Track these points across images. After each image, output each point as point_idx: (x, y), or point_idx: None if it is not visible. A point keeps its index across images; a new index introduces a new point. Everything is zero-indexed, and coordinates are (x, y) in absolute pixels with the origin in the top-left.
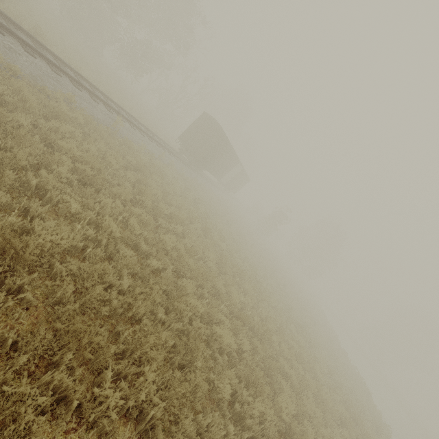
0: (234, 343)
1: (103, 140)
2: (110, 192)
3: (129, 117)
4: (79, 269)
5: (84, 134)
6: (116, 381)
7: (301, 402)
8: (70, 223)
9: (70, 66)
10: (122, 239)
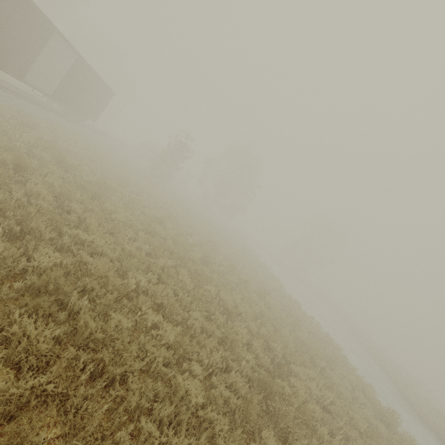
0: None
1: None
2: None
3: None
4: None
5: None
6: None
7: None
8: None
9: None
10: None
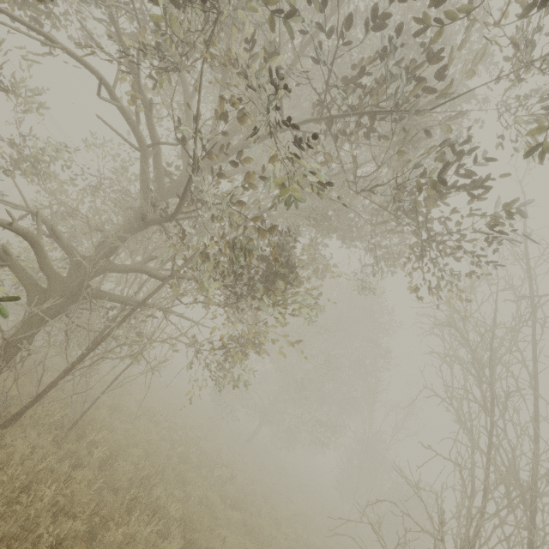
0: None
1: None
2: None
3: None
4: None
5: None
6: None
7: None
8: None
9: None
10: None
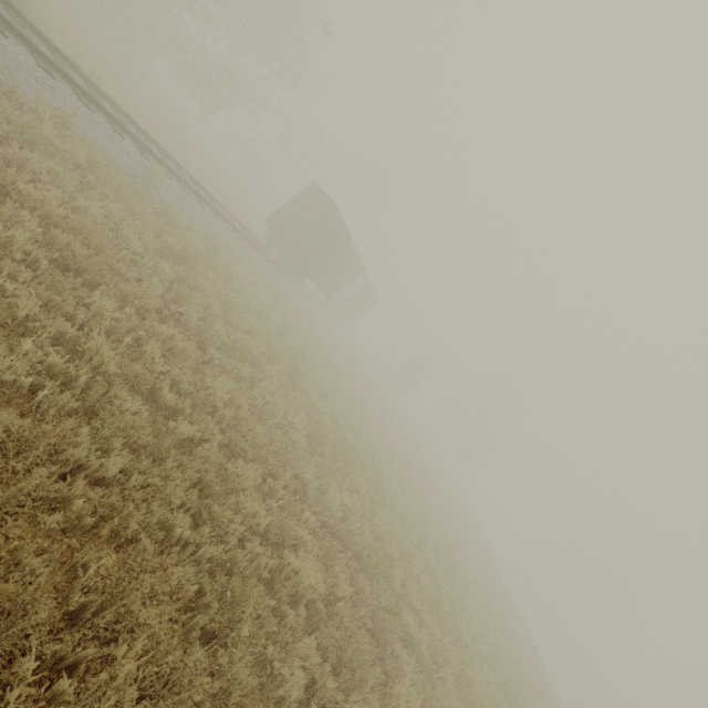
0: (323, 583)
1: (123, 202)
2: (116, 290)
3: (181, 173)
4: (6, 430)
5: (85, 184)
6: (54, 674)
7: (433, 693)
8: (14, 339)
9: (78, 67)
10: (125, 379)
